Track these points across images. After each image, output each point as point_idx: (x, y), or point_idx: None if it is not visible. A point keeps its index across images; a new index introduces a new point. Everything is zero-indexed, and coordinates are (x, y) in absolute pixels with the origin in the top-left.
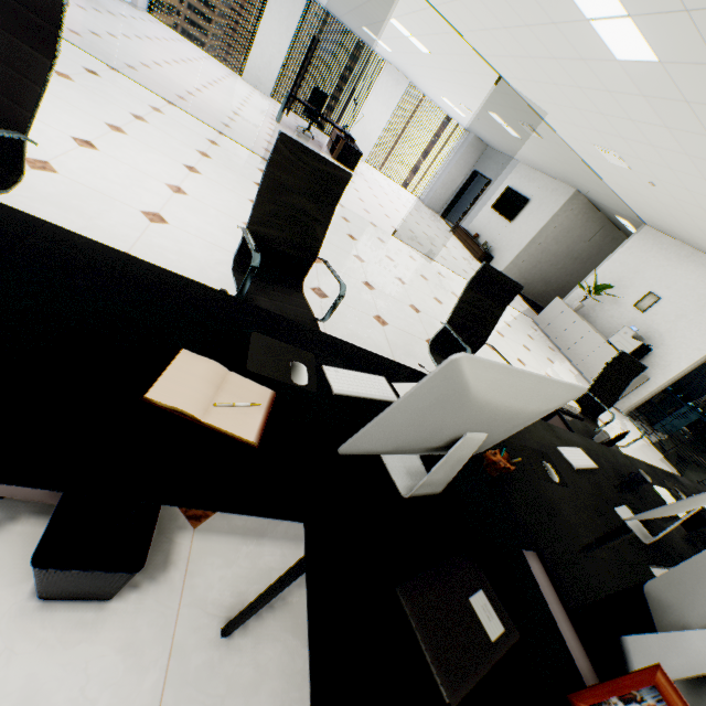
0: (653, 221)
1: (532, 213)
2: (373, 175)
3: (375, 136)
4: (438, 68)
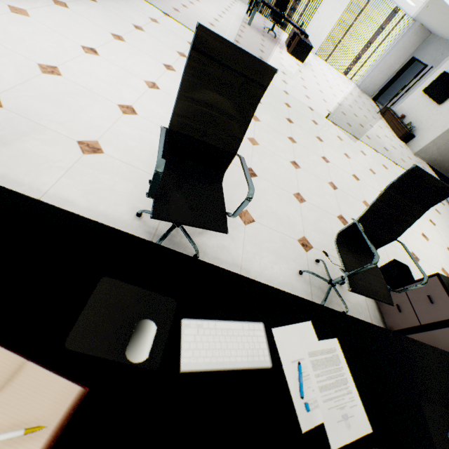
0: None
1: None
2: (319, 66)
3: (326, 31)
4: None
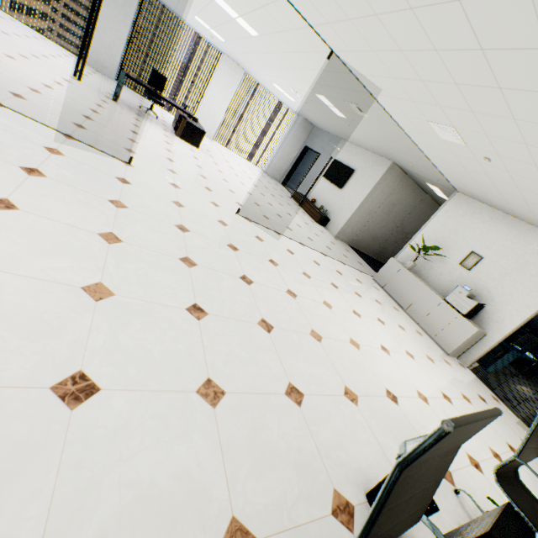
0: (468, 189)
1: (358, 181)
2: (219, 151)
3: (219, 117)
4: (268, 52)
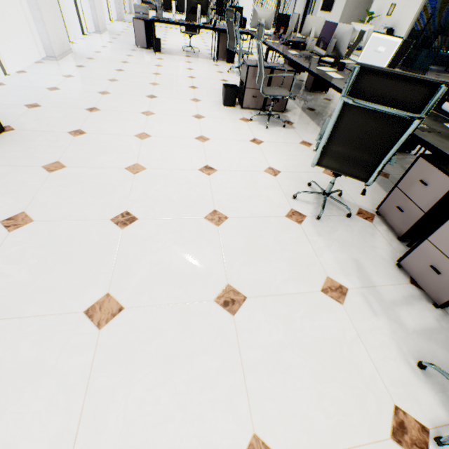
0: None
1: (339, 0)
2: None
3: (250, 8)
4: None
